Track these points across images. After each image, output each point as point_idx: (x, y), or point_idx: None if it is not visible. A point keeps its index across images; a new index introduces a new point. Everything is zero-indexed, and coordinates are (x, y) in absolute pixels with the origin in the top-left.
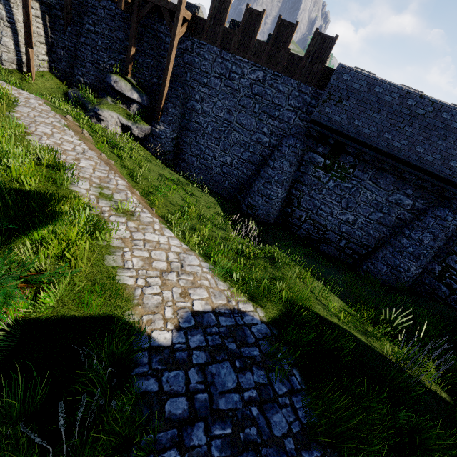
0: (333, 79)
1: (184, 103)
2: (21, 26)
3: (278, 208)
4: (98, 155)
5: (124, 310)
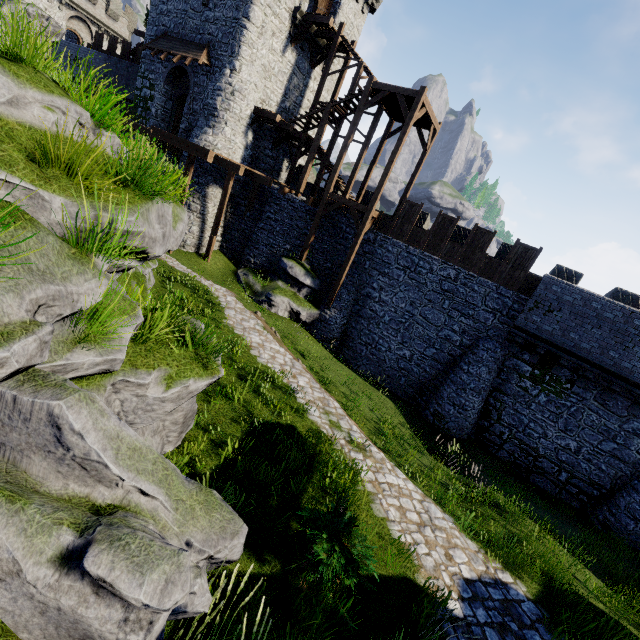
0: (539, 289)
1: (359, 290)
2: (209, 216)
3: (473, 421)
4: (303, 366)
5: (413, 572)
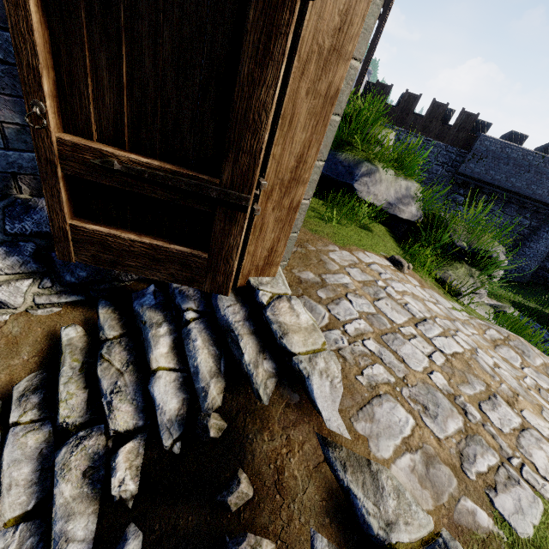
0: (476, 144)
1: None
2: None
3: None
4: None
5: None
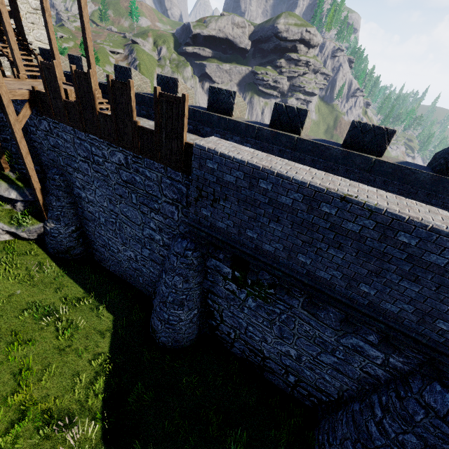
0: (195, 168)
1: (71, 191)
2: None
3: (189, 330)
4: None
5: None
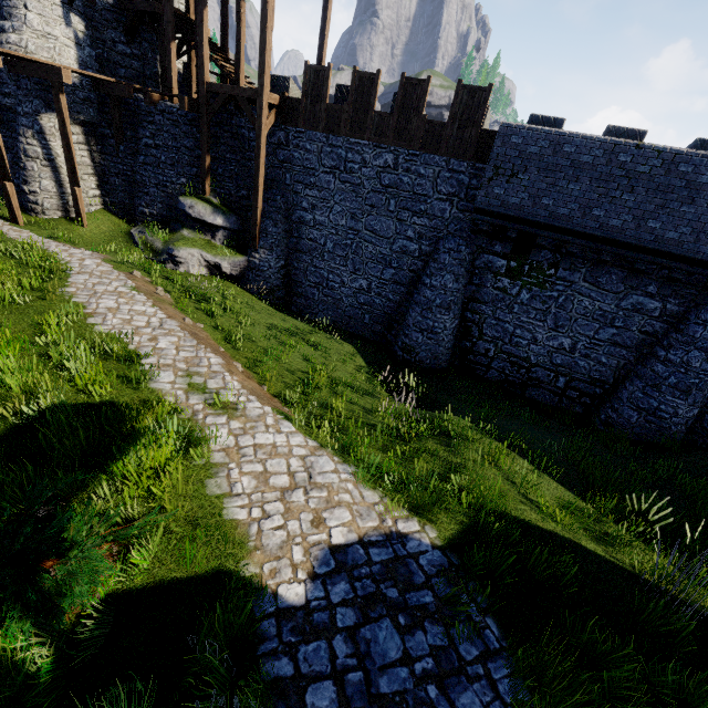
0: (496, 146)
1: (288, 216)
2: (62, 160)
3: (449, 345)
4: (181, 323)
5: (238, 560)
